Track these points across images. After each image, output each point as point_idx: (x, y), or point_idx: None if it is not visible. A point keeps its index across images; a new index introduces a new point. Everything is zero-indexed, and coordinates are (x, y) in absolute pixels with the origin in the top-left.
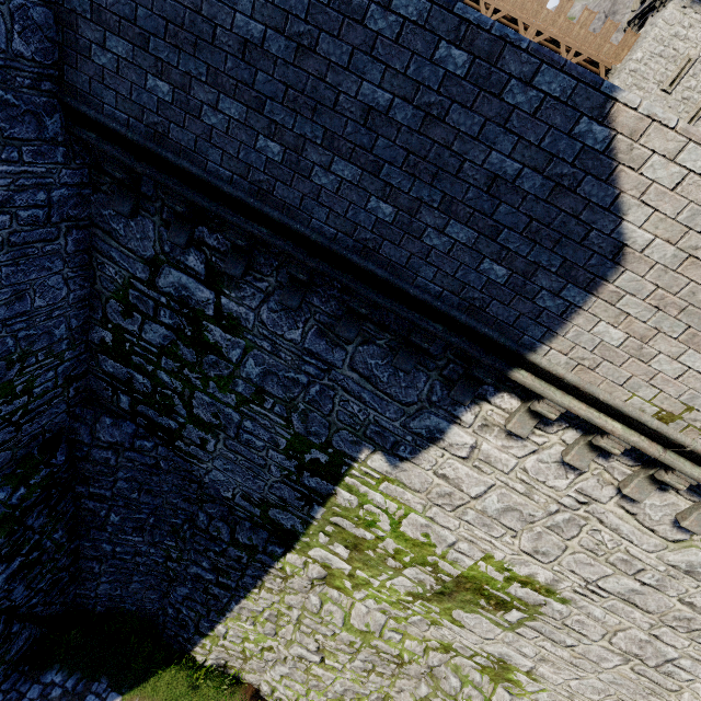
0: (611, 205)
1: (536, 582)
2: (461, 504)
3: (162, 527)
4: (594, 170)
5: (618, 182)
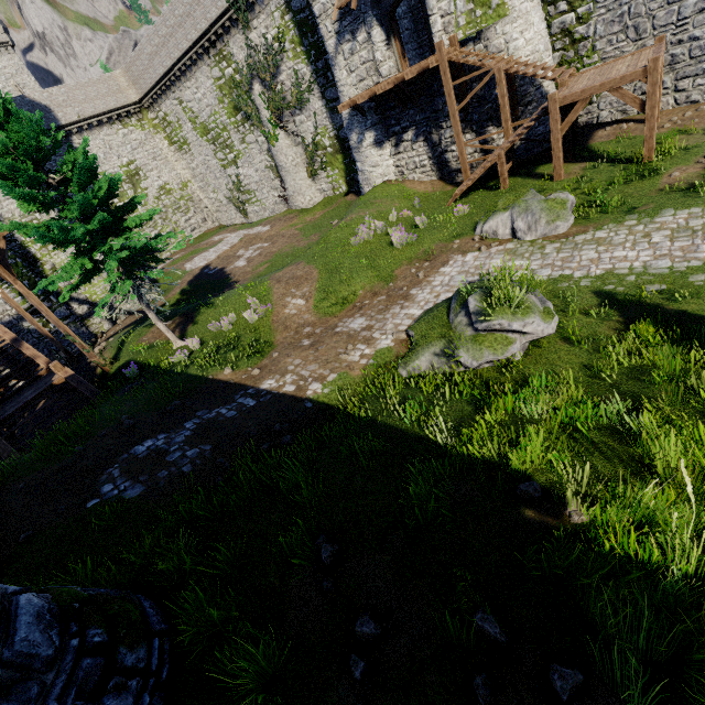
0: (39, 104)
1: (129, 163)
2: (102, 162)
3: None
4: (33, 102)
5: (36, 101)
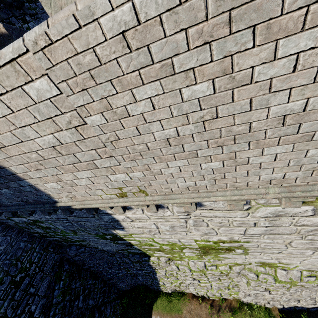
0: None
1: (225, 240)
2: (158, 231)
3: (114, 265)
4: None
5: None
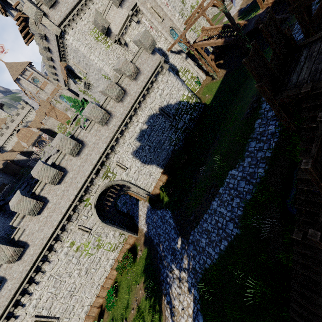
0: None
1: None
2: None
3: None
4: None
5: None
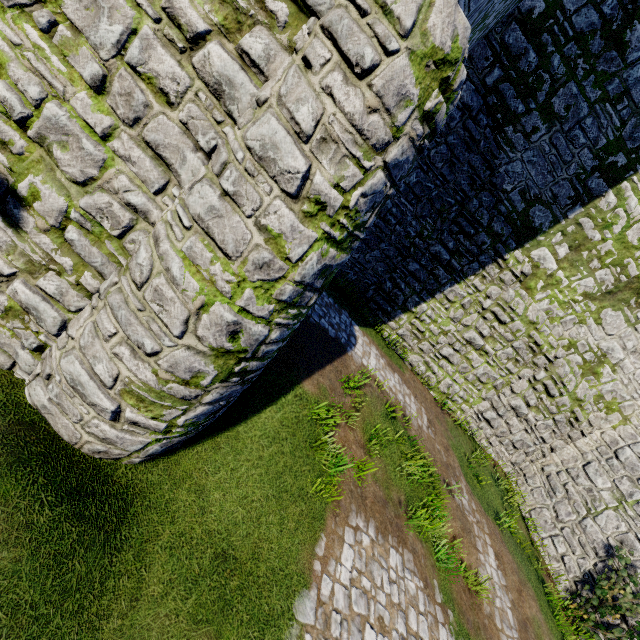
0: None
1: None
2: None
3: (435, 204)
4: None
5: None
